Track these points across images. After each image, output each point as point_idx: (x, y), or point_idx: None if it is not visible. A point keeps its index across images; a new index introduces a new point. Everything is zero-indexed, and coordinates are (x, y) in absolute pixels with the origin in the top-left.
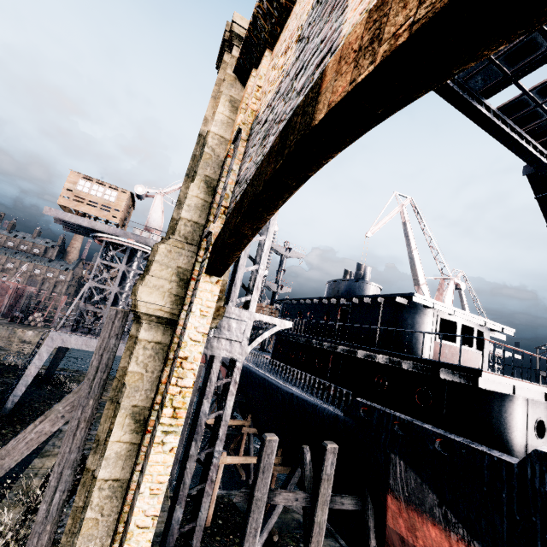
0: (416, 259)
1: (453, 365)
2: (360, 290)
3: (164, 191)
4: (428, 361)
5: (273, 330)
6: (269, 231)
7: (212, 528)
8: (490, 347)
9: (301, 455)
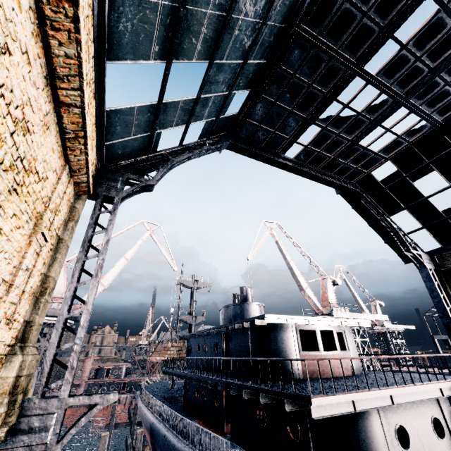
0: (294, 268)
1: (291, 394)
2: (244, 311)
3: (66, 260)
4: (275, 392)
5: (93, 411)
6: (87, 301)
7: None
8: (387, 325)
9: None
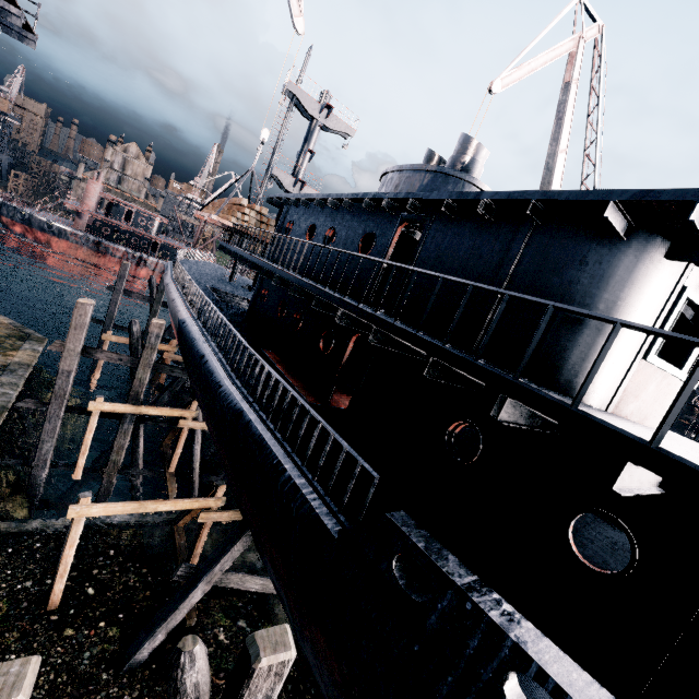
0: (557, 172)
1: None
2: None
3: None
4: None
5: None
6: None
7: (65, 609)
8: None
9: (169, 670)
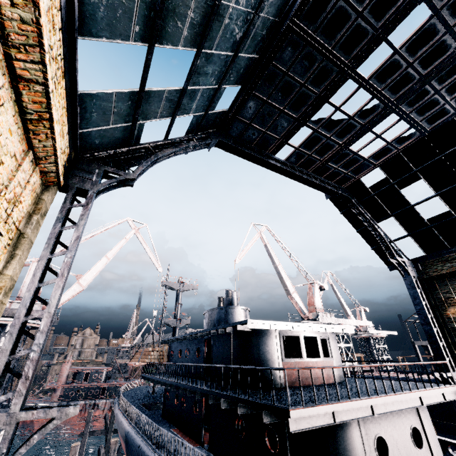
0: (282, 272)
1: (270, 405)
2: (228, 316)
3: None
4: (254, 403)
5: (49, 427)
6: (50, 303)
7: None
8: (370, 330)
9: None
